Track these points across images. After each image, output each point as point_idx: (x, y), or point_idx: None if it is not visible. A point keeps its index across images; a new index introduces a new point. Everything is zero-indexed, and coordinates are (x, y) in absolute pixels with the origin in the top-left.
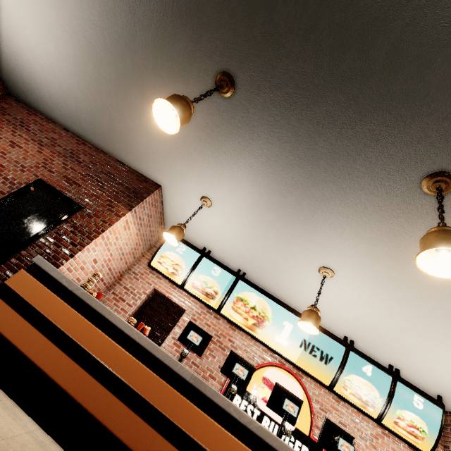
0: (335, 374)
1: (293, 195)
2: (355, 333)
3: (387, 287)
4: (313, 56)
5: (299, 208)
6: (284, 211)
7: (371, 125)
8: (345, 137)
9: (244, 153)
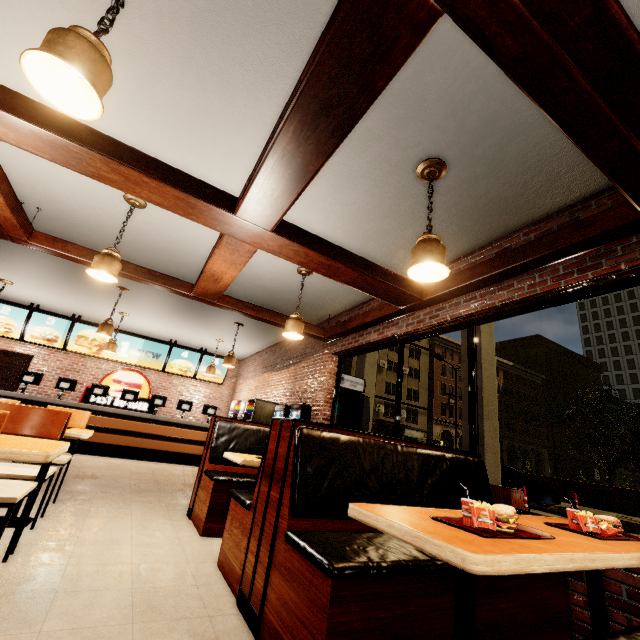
0: (164, 363)
1: (67, 285)
2: (173, 337)
3: (155, 318)
4: (19, 247)
5: (77, 290)
6: (70, 290)
7: (75, 270)
8: (68, 271)
9: (14, 266)
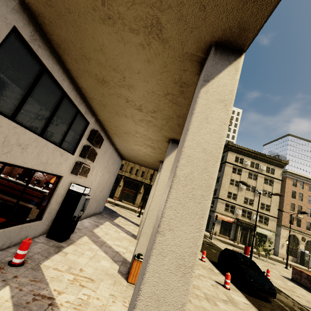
0: None
1: None
2: None
3: None
4: None
5: None
6: None
7: None
8: None
9: None
